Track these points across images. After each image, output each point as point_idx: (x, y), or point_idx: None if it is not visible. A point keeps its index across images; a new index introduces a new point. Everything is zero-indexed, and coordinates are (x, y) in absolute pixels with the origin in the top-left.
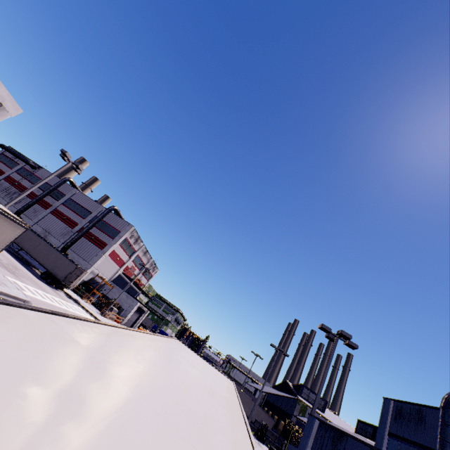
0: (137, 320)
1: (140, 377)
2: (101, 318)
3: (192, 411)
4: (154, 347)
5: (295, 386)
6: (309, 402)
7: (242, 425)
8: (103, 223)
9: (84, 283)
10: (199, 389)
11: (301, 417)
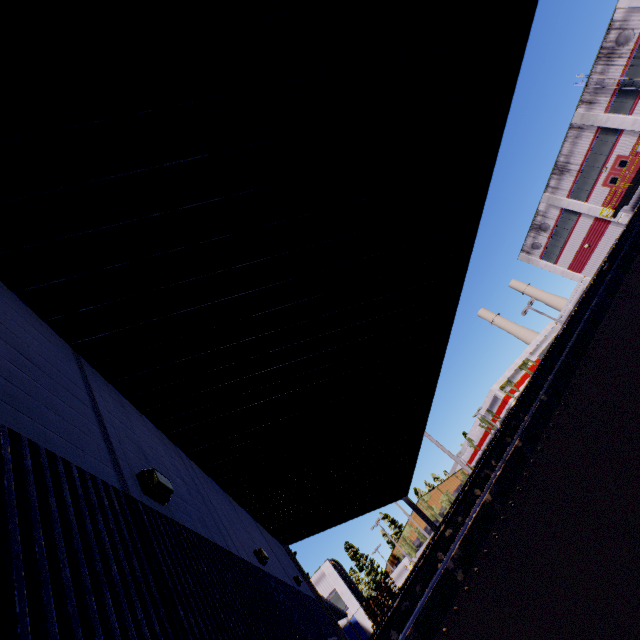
0: None
1: None
2: None
3: None
4: None
5: None
6: None
7: None
8: None
9: None
10: None
11: None
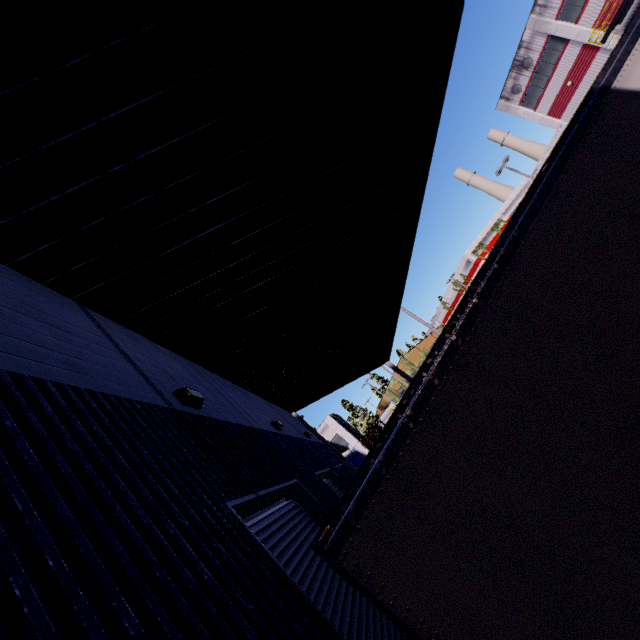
0: None
1: None
2: None
3: None
4: None
5: None
6: None
7: None
8: None
9: None
10: None
11: None
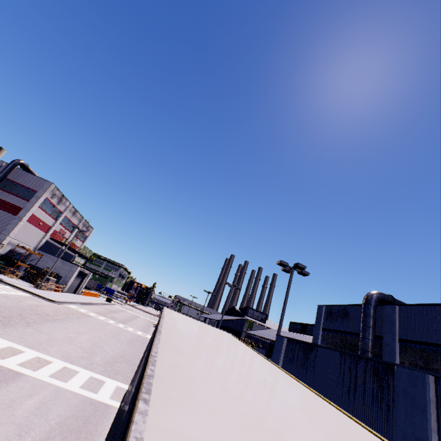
0: (80, 284)
1: (296, 436)
2: (37, 291)
3: (342, 439)
4: (193, 343)
5: (242, 309)
6: (254, 318)
7: (322, 400)
8: (8, 183)
9: (0, 257)
10: (270, 379)
11: (250, 331)
